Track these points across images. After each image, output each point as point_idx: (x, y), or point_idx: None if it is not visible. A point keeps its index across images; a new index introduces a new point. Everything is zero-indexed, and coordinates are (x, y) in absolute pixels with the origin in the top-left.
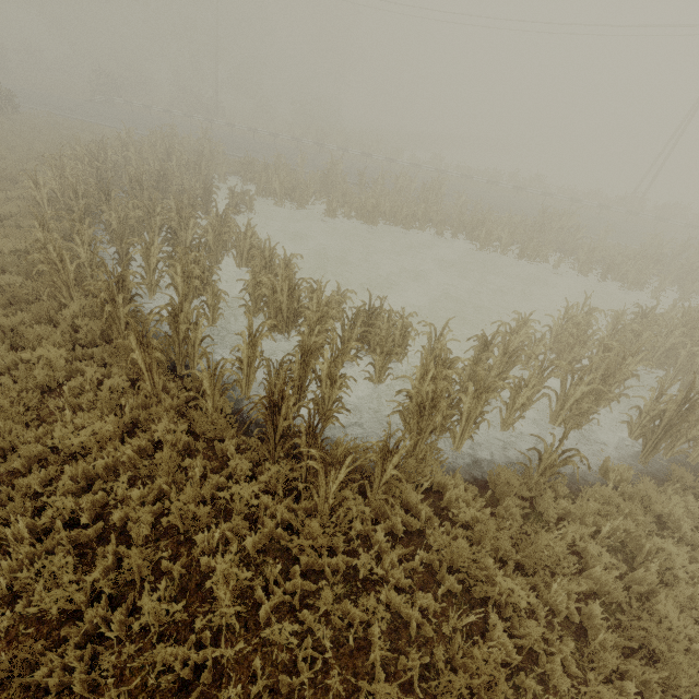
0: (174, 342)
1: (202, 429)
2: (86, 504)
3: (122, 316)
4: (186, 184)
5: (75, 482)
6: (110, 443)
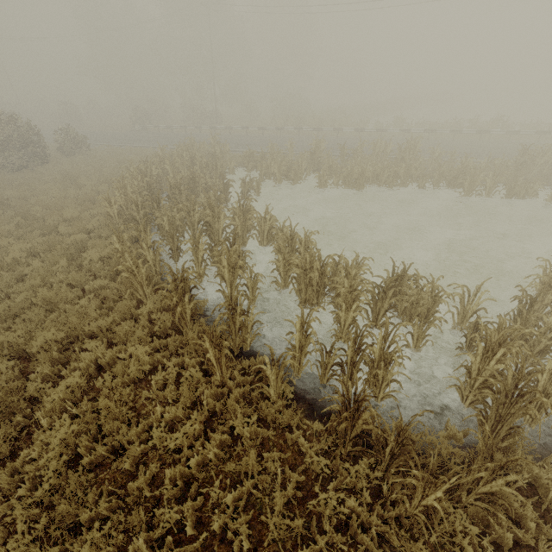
0: (232, 331)
1: (269, 416)
2: (189, 511)
3: (188, 311)
4: (208, 181)
5: (174, 481)
6: (197, 440)
